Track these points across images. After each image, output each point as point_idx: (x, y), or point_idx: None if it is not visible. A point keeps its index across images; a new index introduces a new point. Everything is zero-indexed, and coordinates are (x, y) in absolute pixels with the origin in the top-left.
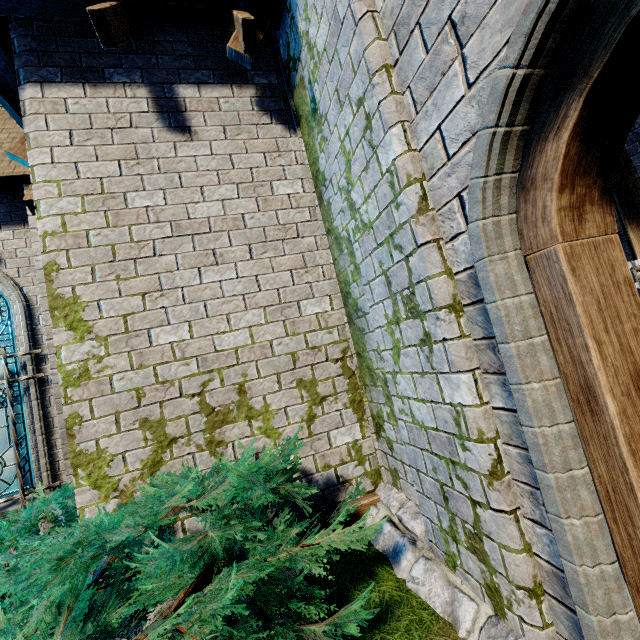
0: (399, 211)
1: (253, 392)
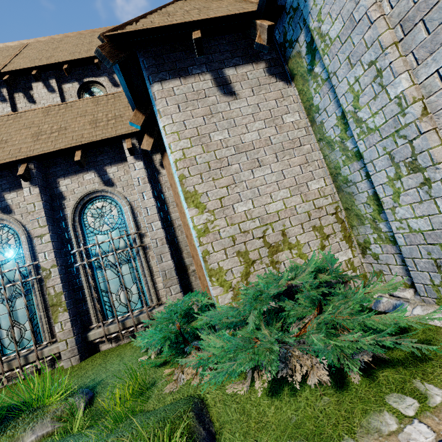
0: (405, 117)
1: (290, 234)
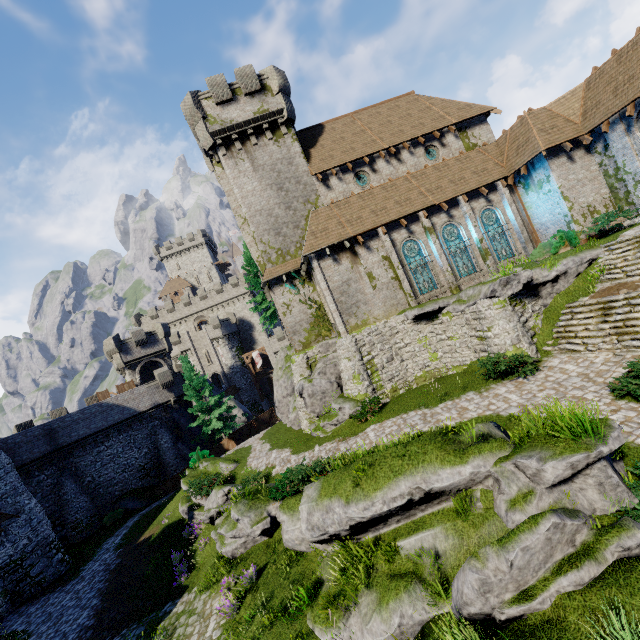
0: (638, 171)
1: (596, 208)
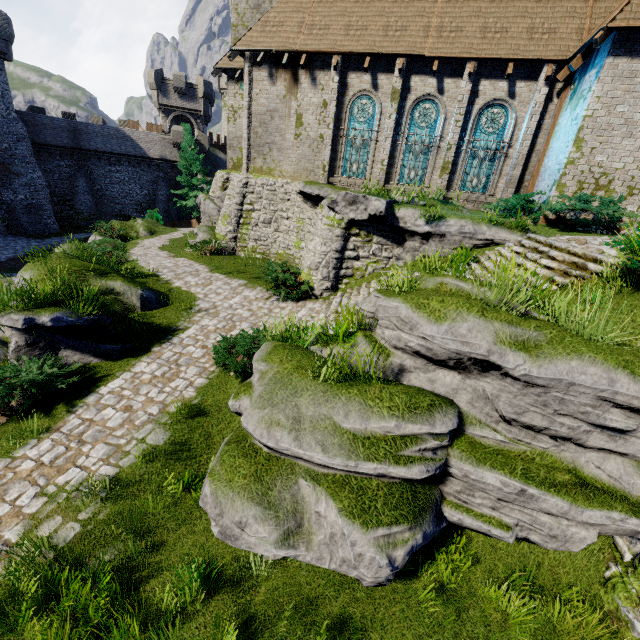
0: None
1: (612, 184)
